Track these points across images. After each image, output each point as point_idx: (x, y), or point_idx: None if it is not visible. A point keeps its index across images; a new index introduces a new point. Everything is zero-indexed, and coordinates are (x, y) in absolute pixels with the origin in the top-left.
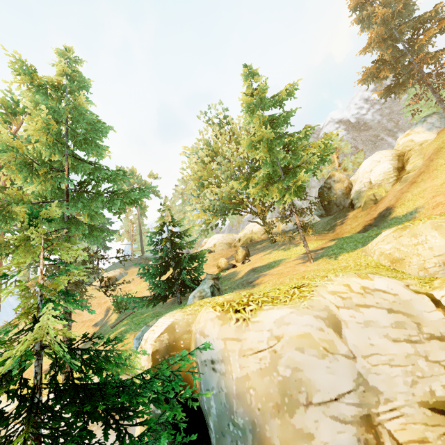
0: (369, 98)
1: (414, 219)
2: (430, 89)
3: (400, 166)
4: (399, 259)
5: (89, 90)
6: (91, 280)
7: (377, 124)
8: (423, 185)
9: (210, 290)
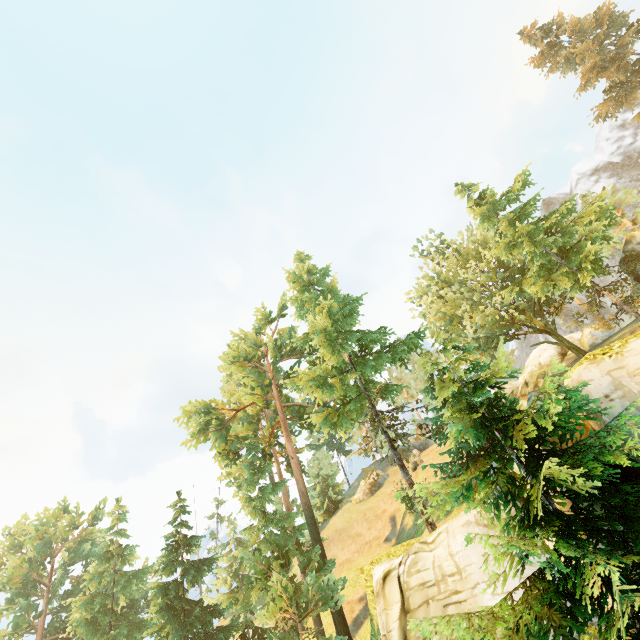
0: (625, 121)
1: None
2: None
3: None
4: None
5: (328, 274)
6: (347, 496)
7: None
8: None
9: None
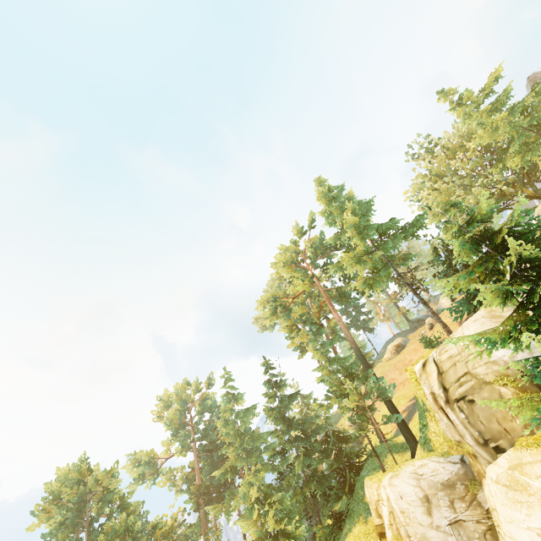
0: None
1: None
2: None
3: None
4: None
5: (344, 189)
6: (377, 359)
7: None
8: None
9: None
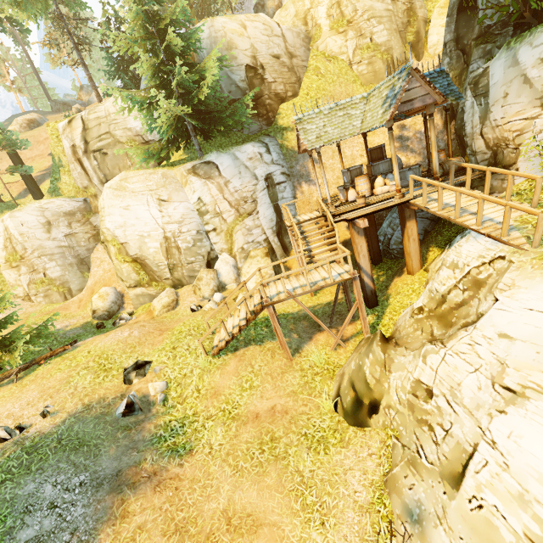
0: None
1: None
2: None
3: None
4: None
5: None
6: None
7: None
8: None
9: None
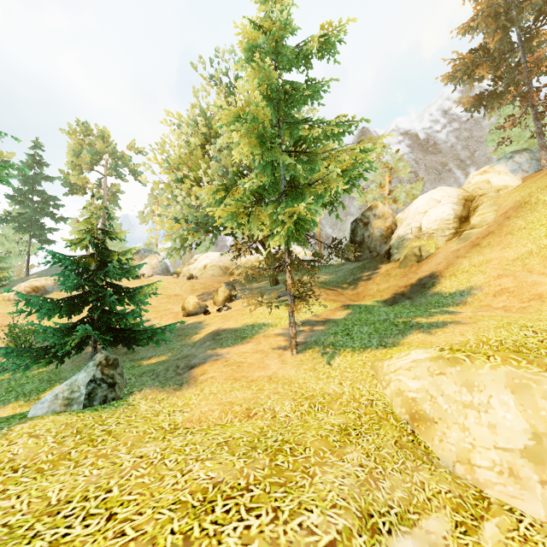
0: (449, 110)
1: (463, 304)
2: (533, 112)
3: (464, 215)
4: (427, 419)
5: None
6: (10, 285)
7: (449, 148)
8: (489, 253)
9: (85, 391)
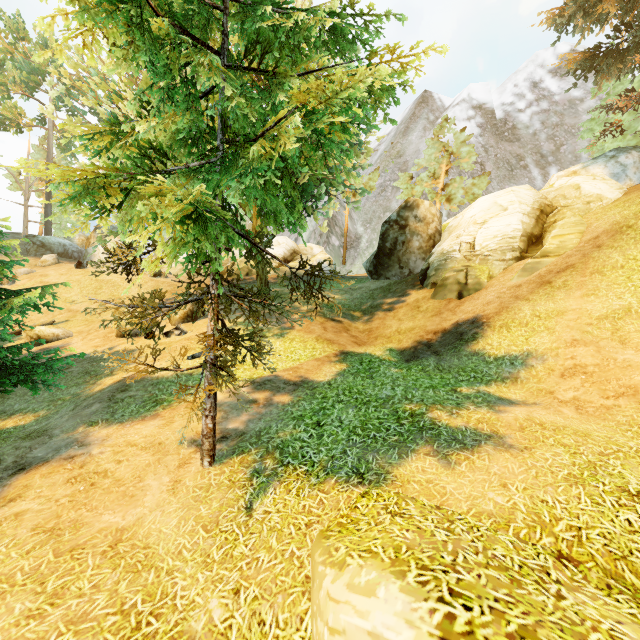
0: (540, 83)
1: (513, 382)
2: None
3: (537, 233)
4: None
5: None
6: None
7: (530, 136)
8: (563, 299)
9: None
